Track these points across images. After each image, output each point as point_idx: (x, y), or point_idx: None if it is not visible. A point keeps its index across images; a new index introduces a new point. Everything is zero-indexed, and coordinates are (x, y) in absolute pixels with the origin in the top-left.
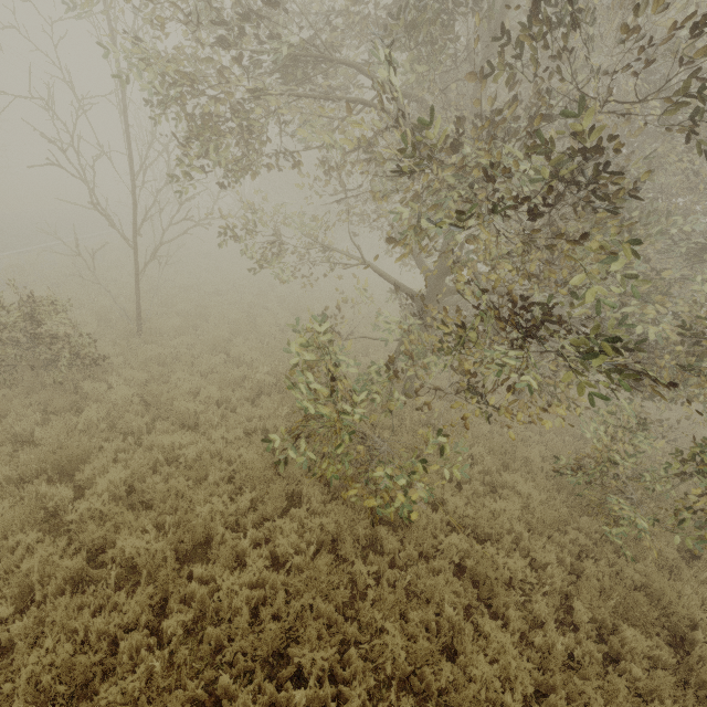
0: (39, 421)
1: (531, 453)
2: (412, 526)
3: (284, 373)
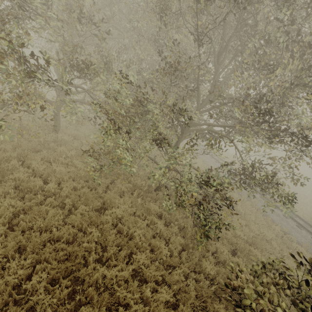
0: None
1: None
2: (0, 169)
3: None
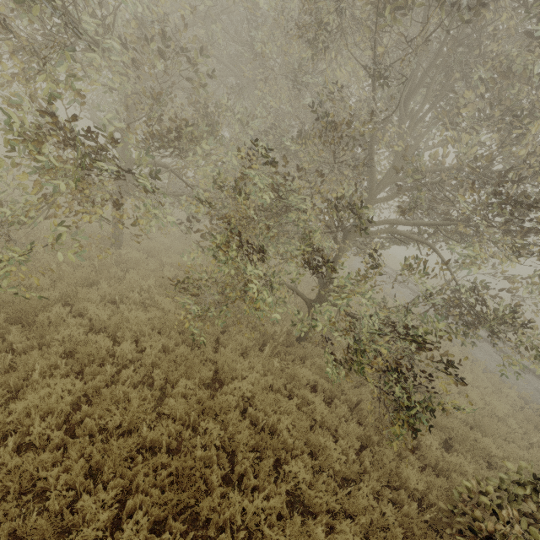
0: None
1: (190, 287)
2: (37, 324)
3: None
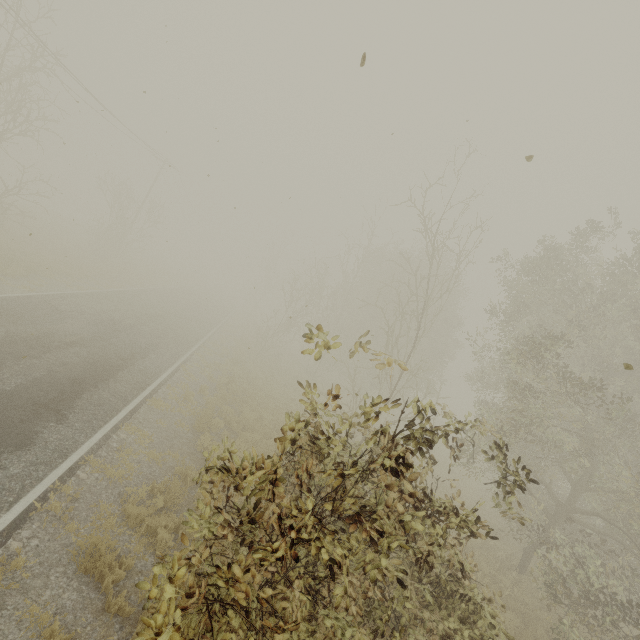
0: None
1: None
2: None
3: None
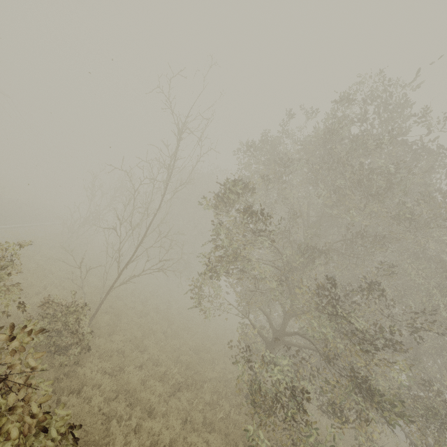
0: (74, 403)
1: None
2: None
3: (190, 376)
